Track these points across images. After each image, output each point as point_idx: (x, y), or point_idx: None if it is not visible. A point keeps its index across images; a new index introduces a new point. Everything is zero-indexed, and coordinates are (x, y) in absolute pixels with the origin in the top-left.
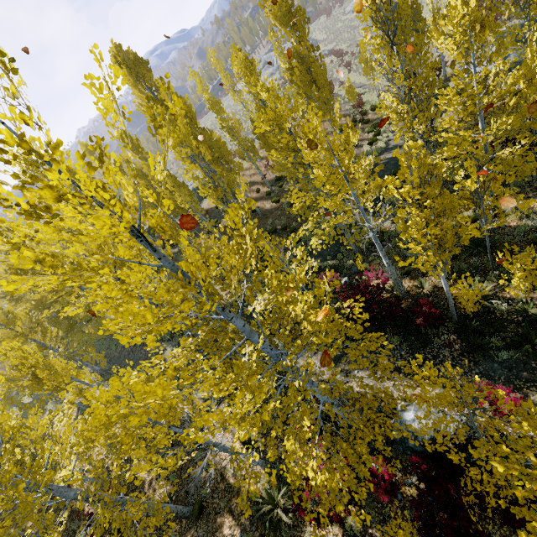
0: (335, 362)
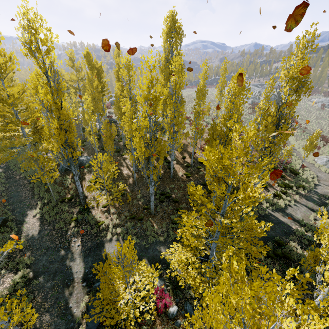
0: None
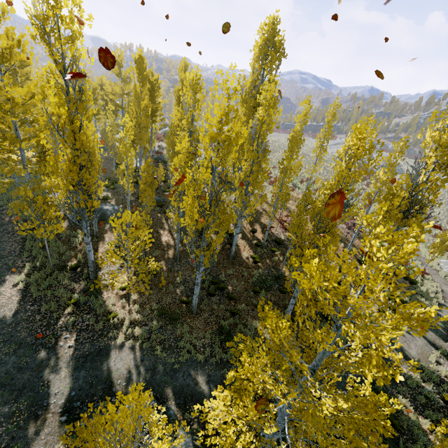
0: None
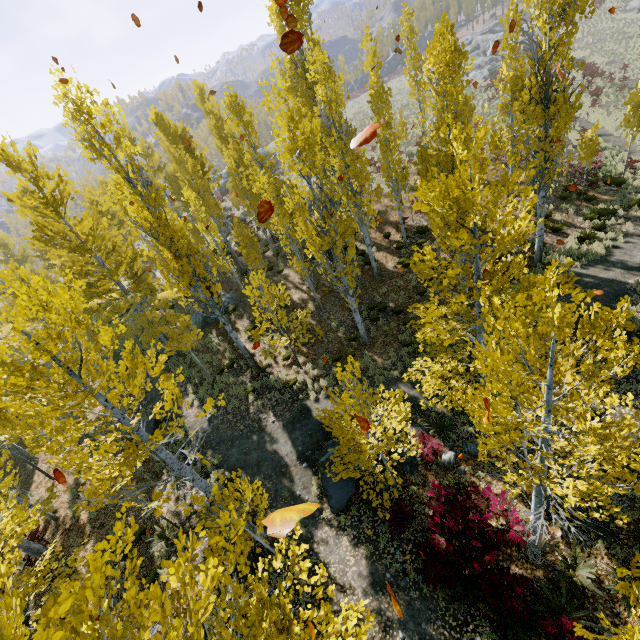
0: (376, 587)
